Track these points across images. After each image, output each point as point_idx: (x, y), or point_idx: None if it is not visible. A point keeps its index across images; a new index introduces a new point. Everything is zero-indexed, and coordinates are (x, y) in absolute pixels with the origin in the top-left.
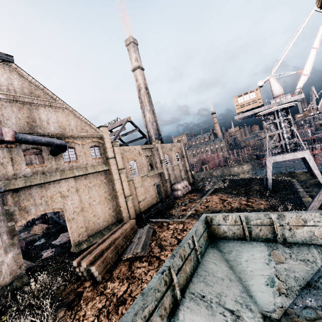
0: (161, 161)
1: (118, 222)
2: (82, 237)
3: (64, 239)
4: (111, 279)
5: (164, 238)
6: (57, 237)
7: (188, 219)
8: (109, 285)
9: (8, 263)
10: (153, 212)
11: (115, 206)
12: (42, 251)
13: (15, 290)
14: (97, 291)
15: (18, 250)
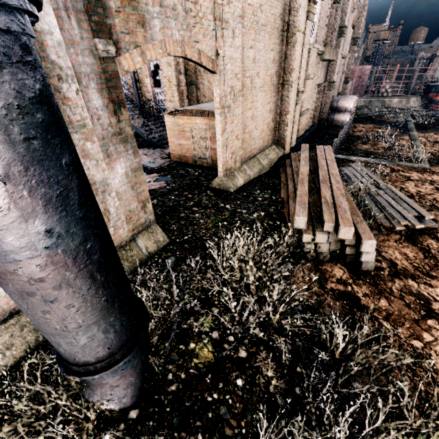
0: (343, 31)
1: (276, 147)
2: (234, 162)
3: (159, 160)
4: (409, 275)
5: (430, 196)
6: None
7: (435, 167)
8: (423, 289)
9: (117, 191)
10: (340, 139)
11: (279, 107)
12: None
13: (150, 259)
14: (402, 301)
15: (134, 158)
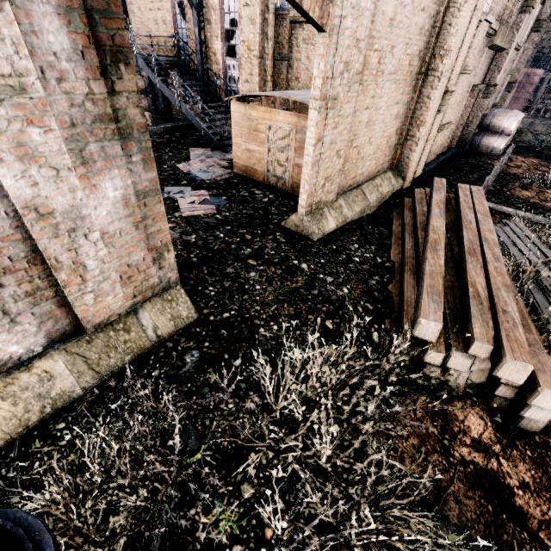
0: (532, 1)
1: (392, 175)
2: (327, 192)
3: (215, 169)
4: None
5: None
6: (185, 155)
7: None
8: None
9: (105, 229)
10: (493, 178)
11: (410, 113)
12: (162, 187)
13: (158, 348)
14: None
15: (145, 170)
